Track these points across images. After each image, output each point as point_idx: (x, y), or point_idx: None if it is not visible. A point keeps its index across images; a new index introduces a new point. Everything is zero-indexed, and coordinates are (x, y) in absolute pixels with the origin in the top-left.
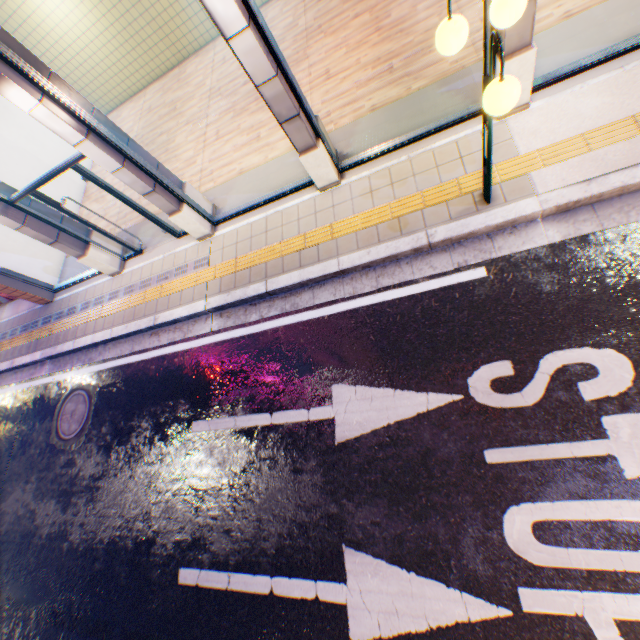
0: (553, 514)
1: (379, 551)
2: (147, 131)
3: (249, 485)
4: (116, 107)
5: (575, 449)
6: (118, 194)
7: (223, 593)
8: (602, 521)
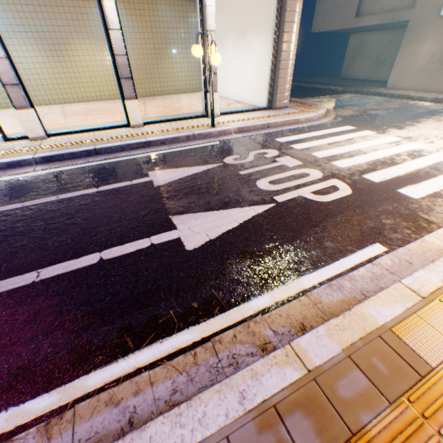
0: (274, 178)
1: (197, 210)
2: None
3: (73, 218)
4: None
5: (271, 166)
6: None
7: (26, 287)
8: (290, 176)
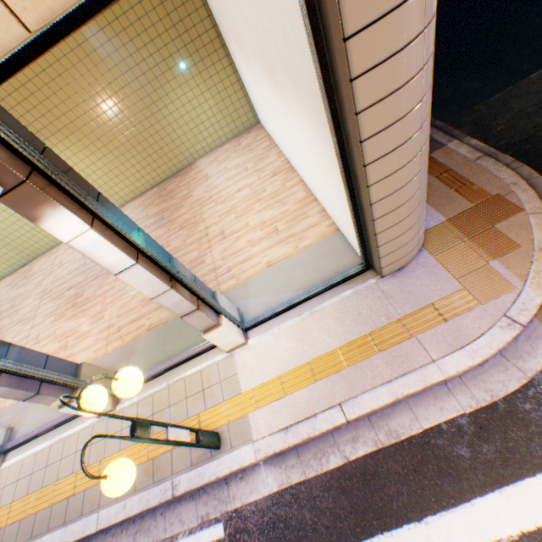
0: None
1: None
2: None
3: None
4: None
5: None
6: None
7: None
8: None
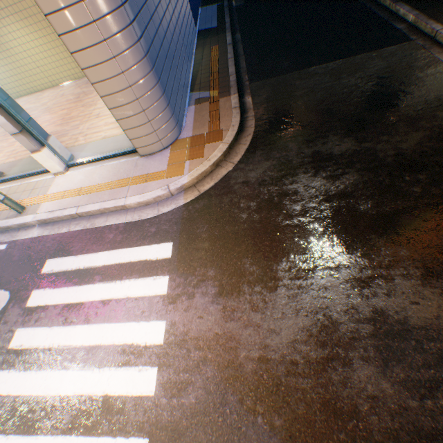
0: None
1: None
2: None
3: None
4: None
5: None
6: None
7: None
8: None
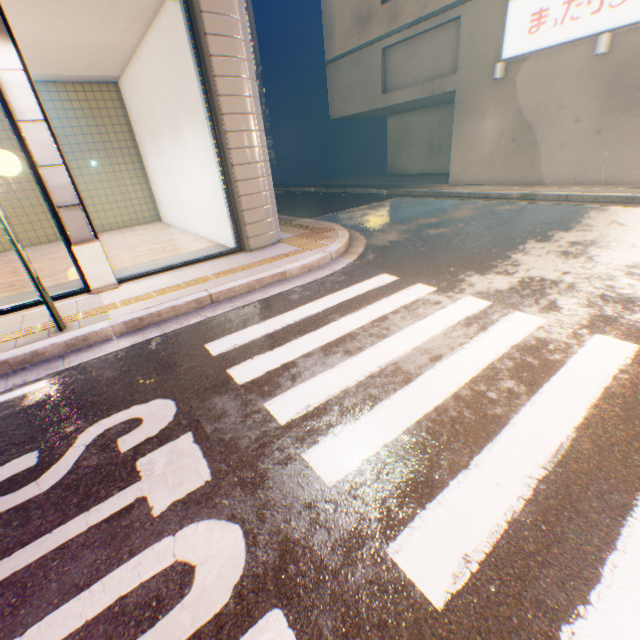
0: None
1: None
2: None
3: None
4: None
5: (96, 514)
6: None
7: None
8: (110, 607)
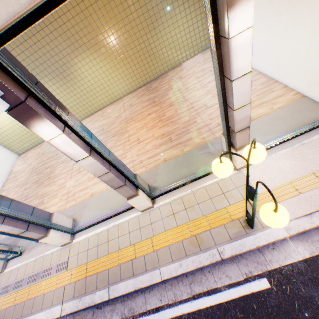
0: None
1: None
2: (40, 165)
3: None
4: (25, 151)
5: None
6: (2, 231)
7: None
8: None
